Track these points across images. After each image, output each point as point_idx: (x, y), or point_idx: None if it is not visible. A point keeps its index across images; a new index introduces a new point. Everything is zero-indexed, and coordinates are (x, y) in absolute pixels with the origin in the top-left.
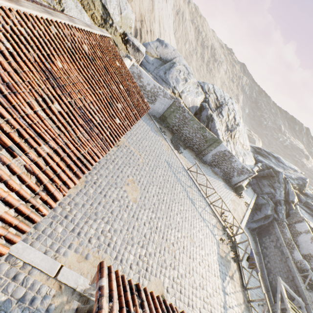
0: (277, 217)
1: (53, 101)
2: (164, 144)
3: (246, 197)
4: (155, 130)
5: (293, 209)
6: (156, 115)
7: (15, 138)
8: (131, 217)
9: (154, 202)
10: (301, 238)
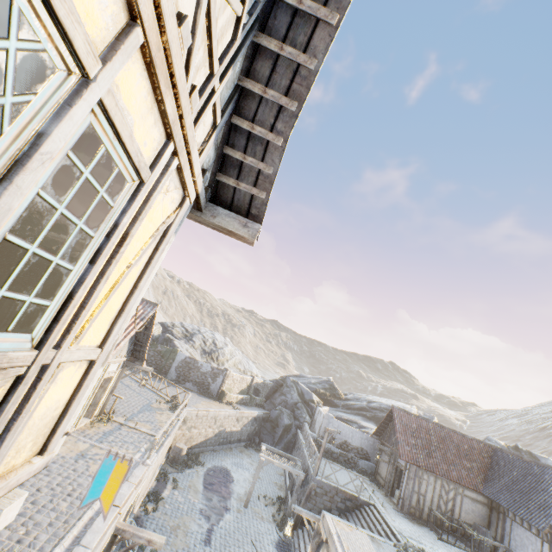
0: (299, 423)
1: None
2: None
3: (242, 408)
4: None
5: (313, 406)
6: None
7: None
8: None
9: None
10: (317, 422)
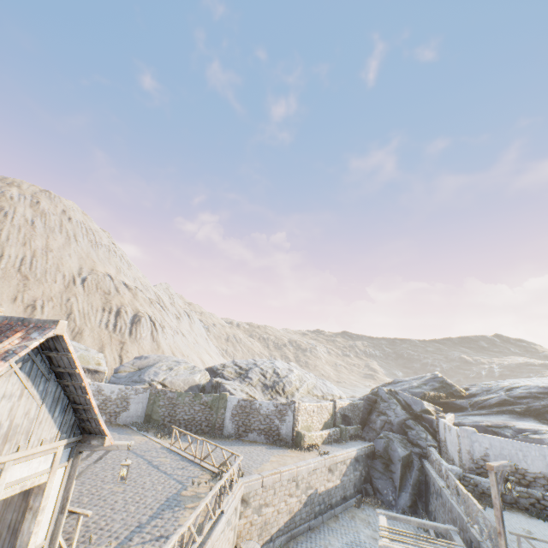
0: (421, 449)
1: None
2: (137, 438)
3: (332, 449)
4: (128, 432)
5: (431, 419)
6: (138, 421)
7: None
8: None
9: None
10: (448, 443)
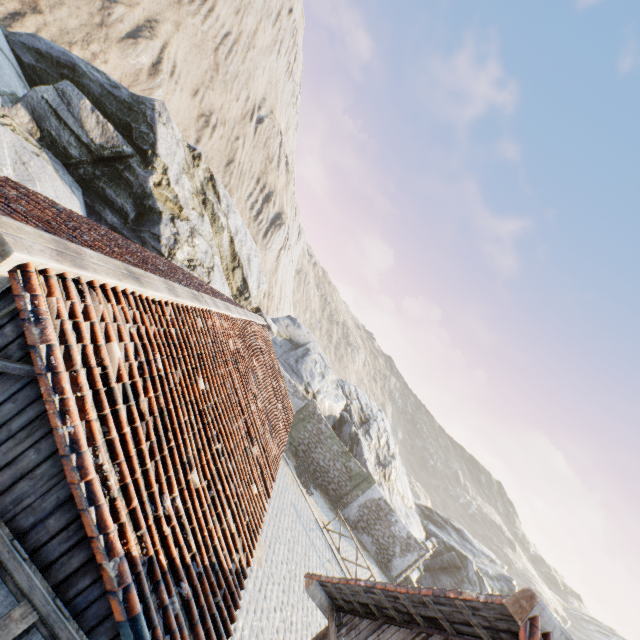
0: None
1: (257, 398)
2: (288, 473)
3: None
4: None
5: None
6: None
7: (252, 430)
8: (258, 591)
9: (284, 574)
10: None
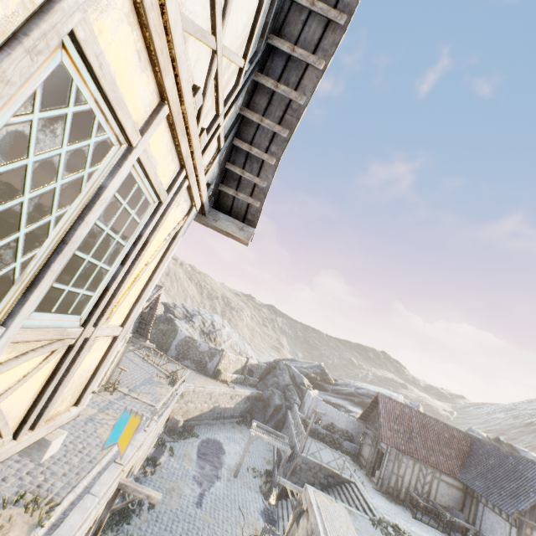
0: (289, 404)
1: None
2: None
3: (236, 387)
4: None
5: (304, 389)
6: None
7: None
8: None
9: None
10: (306, 404)
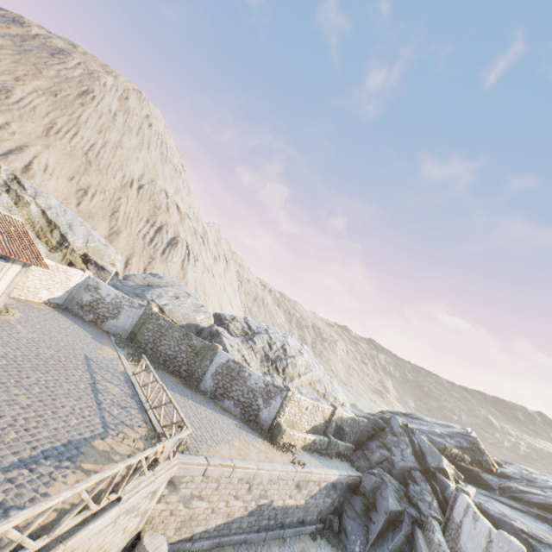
0: (418, 514)
1: None
2: (107, 351)
3: (310, 461)
4: (103, 341)
5: (446, 484)
6: (122, 334)
7: None
8: None
9: None
10: (464, 532)
